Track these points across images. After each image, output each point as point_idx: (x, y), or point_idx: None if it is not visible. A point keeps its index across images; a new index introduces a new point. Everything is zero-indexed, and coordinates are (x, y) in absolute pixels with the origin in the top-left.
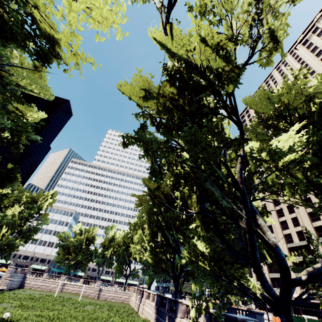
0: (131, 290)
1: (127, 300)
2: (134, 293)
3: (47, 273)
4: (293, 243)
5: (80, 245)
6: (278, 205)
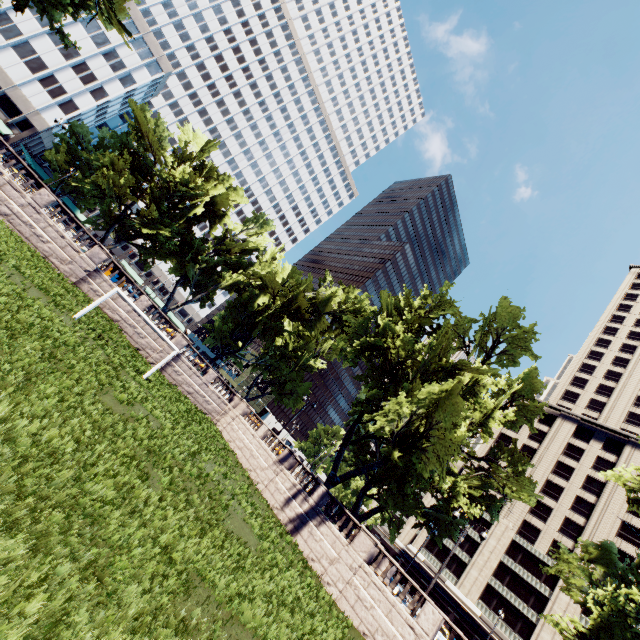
0: (236, 404)
1: (216, 415)
2: (246, 423)
3: (55, 198)
4: (532, 546)
5: (181, 198)
6: (561, 477)
